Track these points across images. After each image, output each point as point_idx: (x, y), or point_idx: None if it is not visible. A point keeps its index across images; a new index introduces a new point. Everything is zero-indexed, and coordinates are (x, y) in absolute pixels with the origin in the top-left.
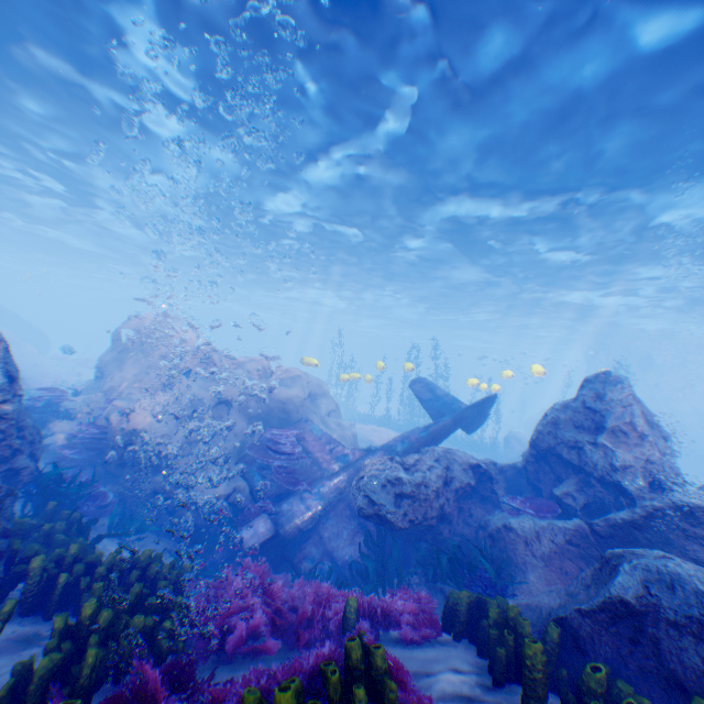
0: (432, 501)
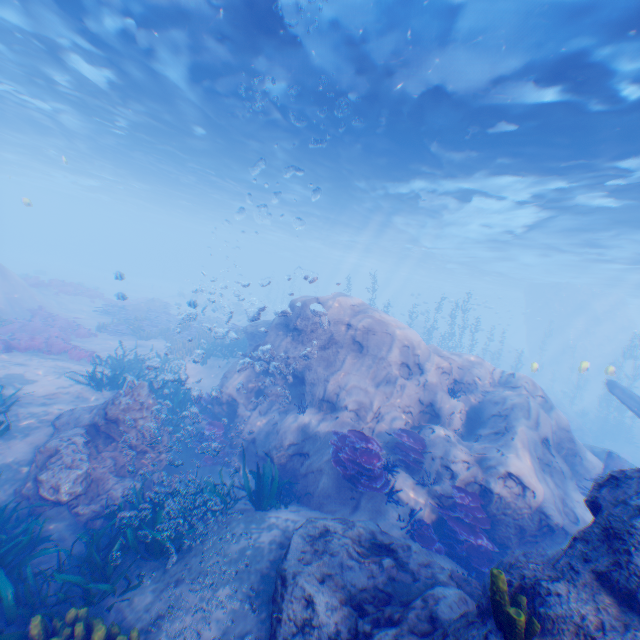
0: None
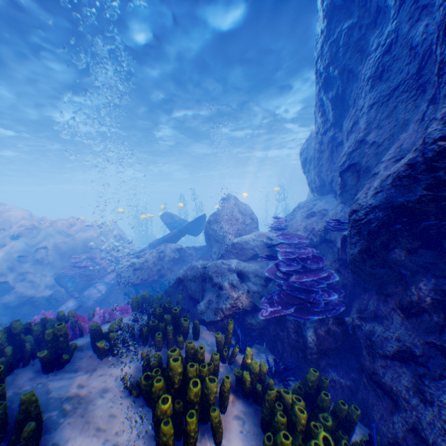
0: (153, 269)
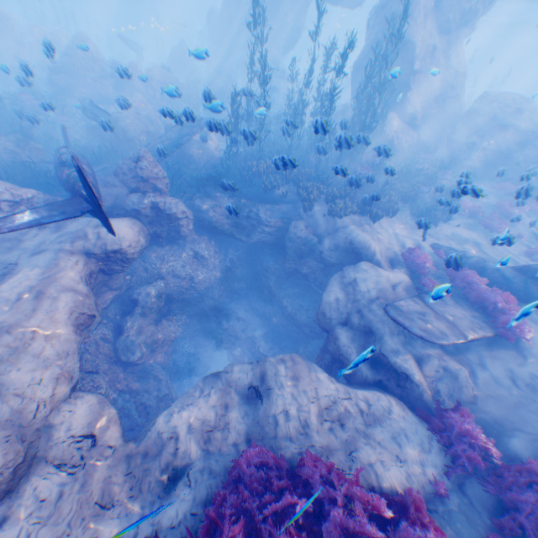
0: None
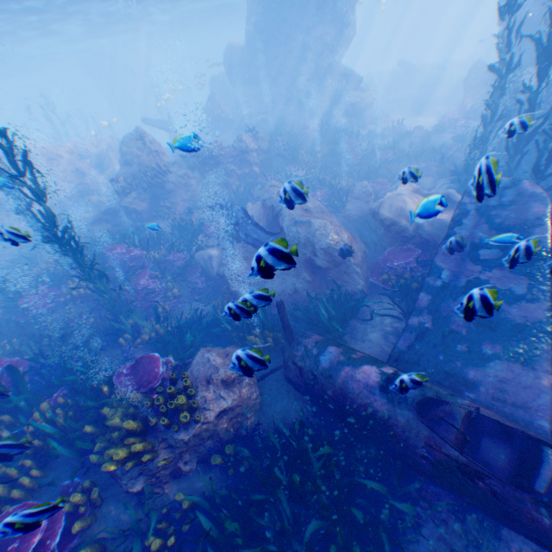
0: None
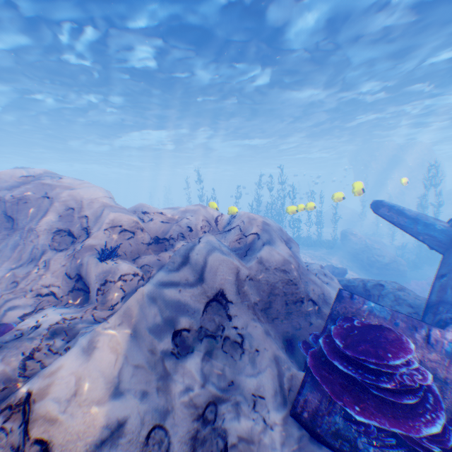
0: None
